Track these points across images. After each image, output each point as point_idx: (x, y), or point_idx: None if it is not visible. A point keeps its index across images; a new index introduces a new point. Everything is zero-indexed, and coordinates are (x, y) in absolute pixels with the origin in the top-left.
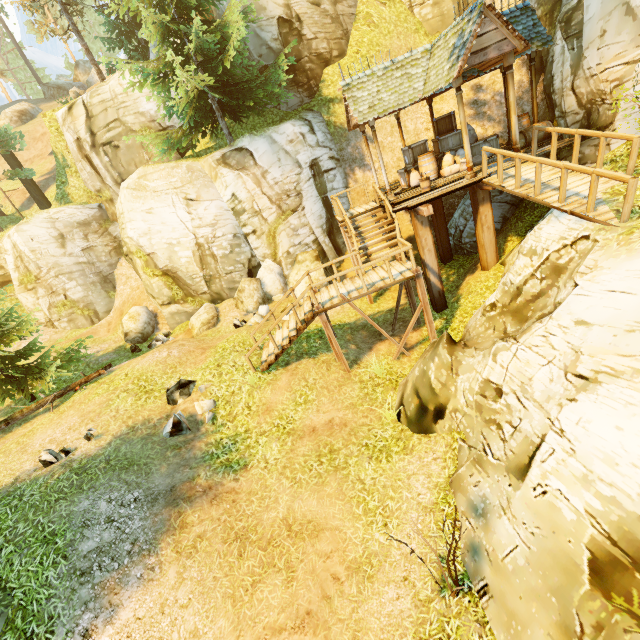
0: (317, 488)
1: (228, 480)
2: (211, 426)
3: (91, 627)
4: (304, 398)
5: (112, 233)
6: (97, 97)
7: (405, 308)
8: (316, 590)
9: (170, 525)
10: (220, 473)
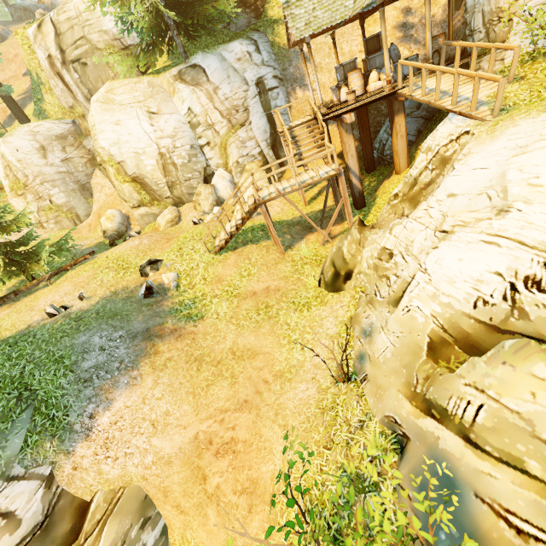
0: (255, 329)
1: (189, 326)
2: (175, 292)
3: (94, 412)
4: (248, 272)
5: (86, 146)
6: (63, 14)
7: (333, 208)
8: (251, 388)
9: (147, 352)
10: (183, 321)
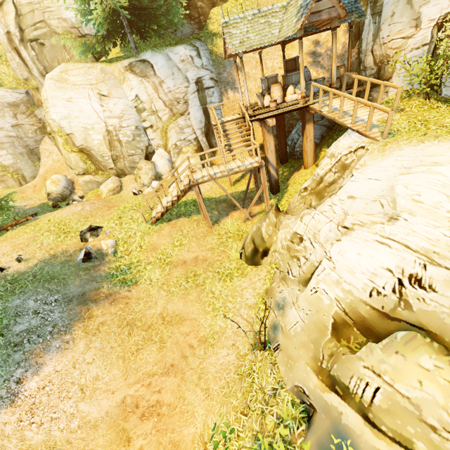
0: (184, 296)
1: (123, 291)
2: (113, 257)
3: (22, 377)
4: (180, 242)
5: (37, 115)
6: None
7: (253, 191)
8: (178, 353)
9: (81, 316)
10: (118, 286)
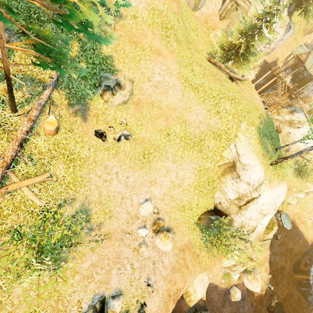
0: None
1: None
2: None
3: None
4: None
5: None
6: None
7: None
8: None
9: None
10: None
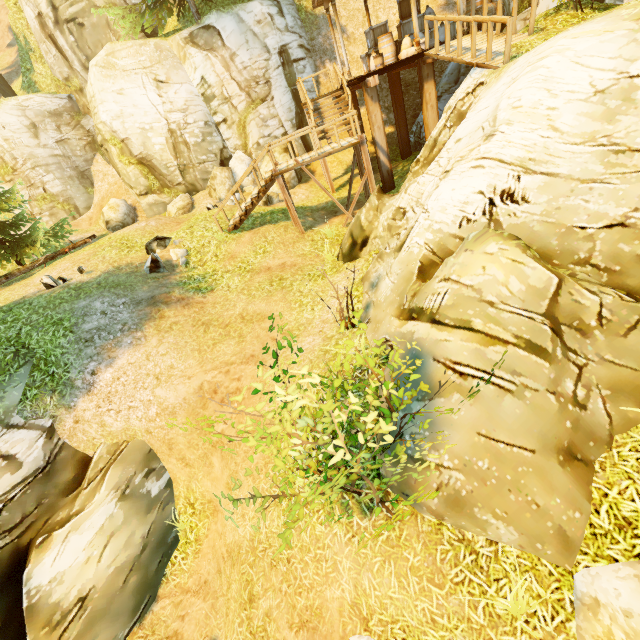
0: (267, 298)
1: (198, 297)
2: (185, 269)
3: (96, 369)
4: (263, 250)
5: (85, 126)
6: None
7: (361, 193)
8: (259, 345)
9: (152, 316)
10: (191, 292)
